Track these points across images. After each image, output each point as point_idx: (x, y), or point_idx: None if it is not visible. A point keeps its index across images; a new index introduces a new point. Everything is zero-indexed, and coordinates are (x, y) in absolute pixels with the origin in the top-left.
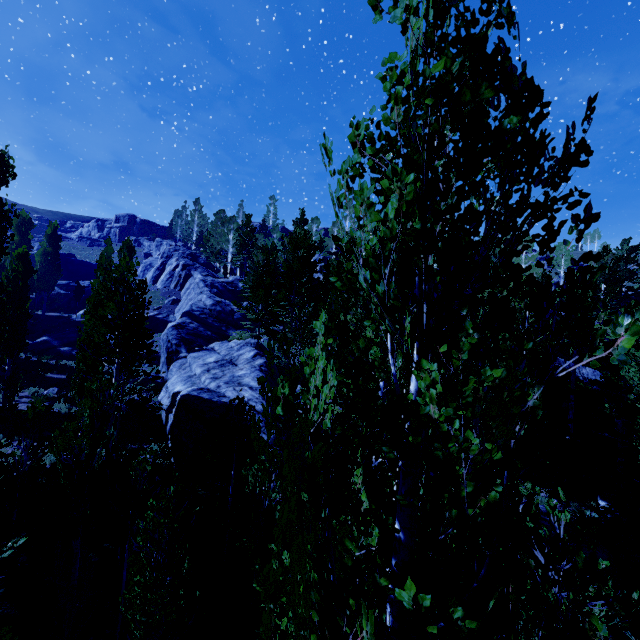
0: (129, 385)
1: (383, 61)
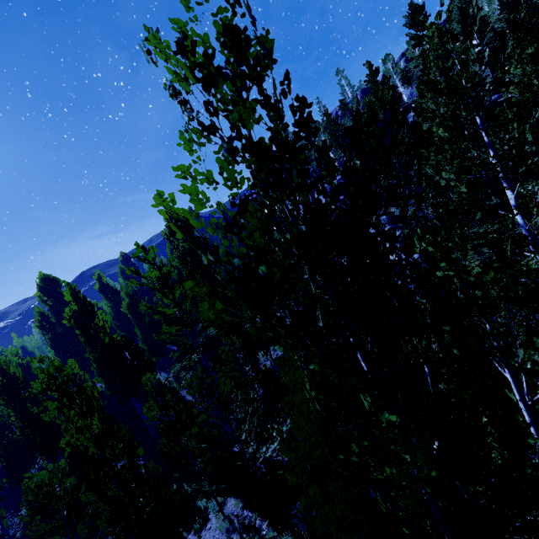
0: None
1: None
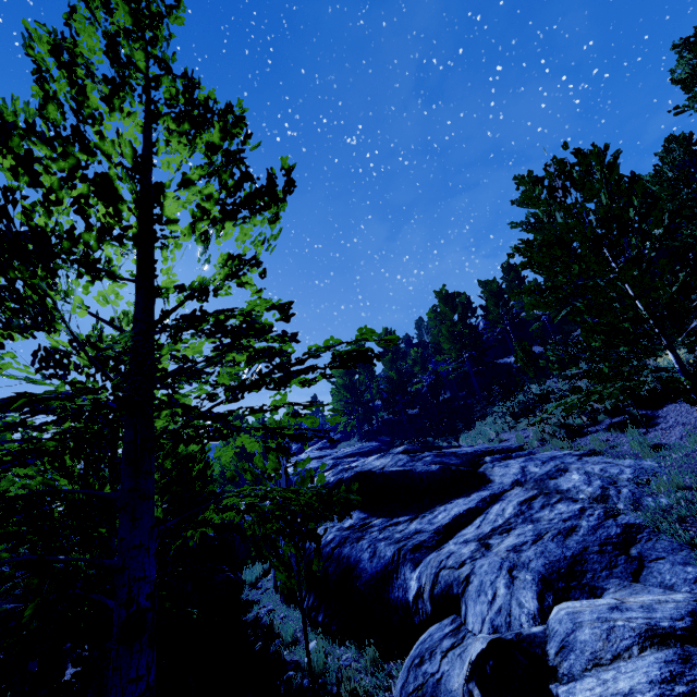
0: None
1: None
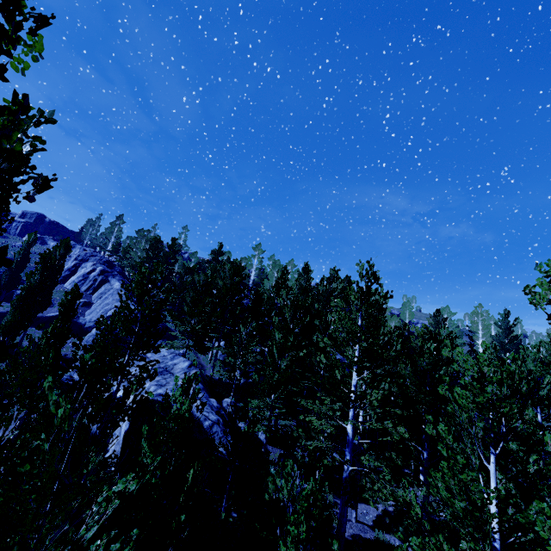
0: None
1: None
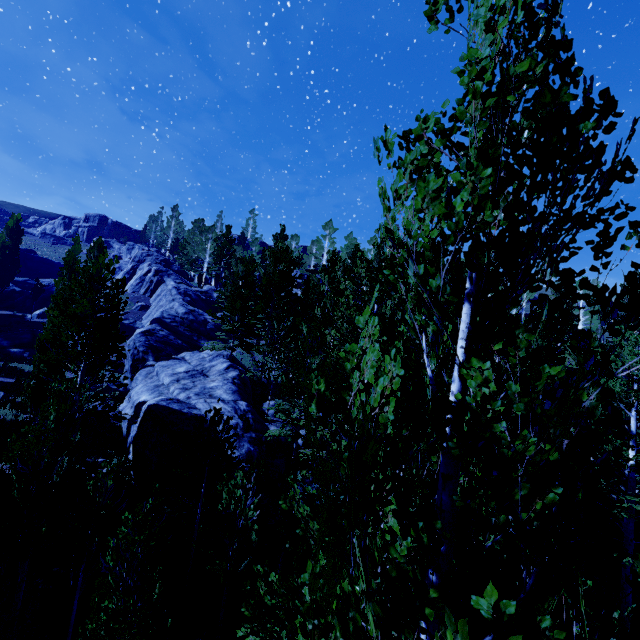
0: (87, 393)
1: (461, 58)
